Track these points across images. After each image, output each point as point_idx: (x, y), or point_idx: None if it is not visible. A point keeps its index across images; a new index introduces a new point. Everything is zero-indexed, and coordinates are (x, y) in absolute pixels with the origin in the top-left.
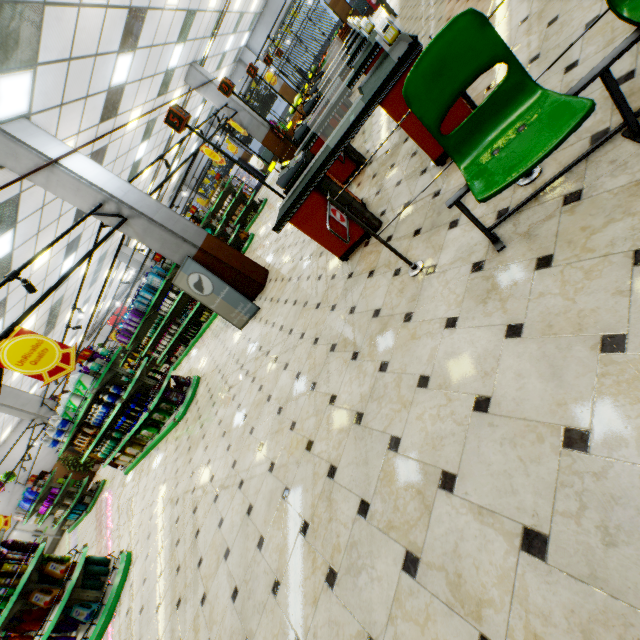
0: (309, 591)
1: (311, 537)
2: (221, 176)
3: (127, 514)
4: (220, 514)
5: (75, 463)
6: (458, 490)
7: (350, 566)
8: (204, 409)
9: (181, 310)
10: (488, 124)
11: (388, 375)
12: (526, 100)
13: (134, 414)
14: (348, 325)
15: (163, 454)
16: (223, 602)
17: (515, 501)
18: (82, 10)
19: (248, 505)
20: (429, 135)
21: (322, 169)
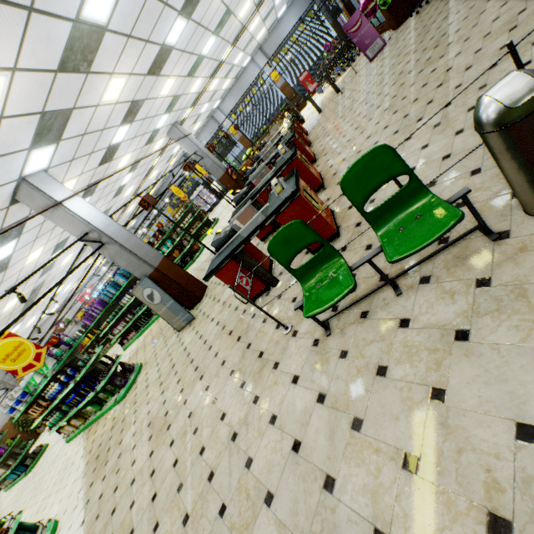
0: None
1: (188, 527)
2: (188, 193)
3: (61, 482)
4: (133, 497)
5: (24, 423)
6: (272, 506)
7: None
8: (140, 396)
9: (138, 303)
10: (318, 266)
11: (257, 407)
12: (335, 261)
13: (83, 392)
14: (244, 357)
15: (101, 430)
16: None
17: (296, 520)
18: (98, 108)
19: (154, 493)
20: None
21: (237, 248)
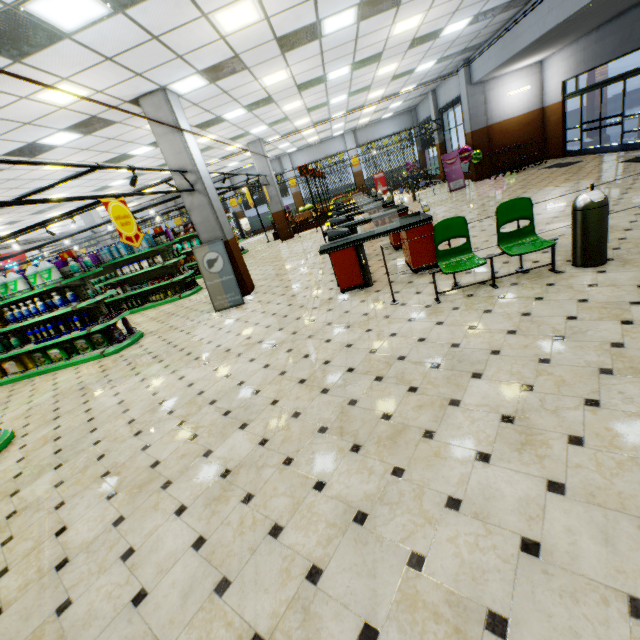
0: (307, 397)
1: (309, 383)
2: None
3: None
4: (199, 390)
5: None
6: (406, 359)
7: (340, 385)
8: (158, 349)
9: (137, 281)
10: (453, 255)
11: (372, 333)
12: (468, 254)
13: (63, 329)
14: (343, 317)
15: (72, 375)
16: (212, 418)
17: (430, 359)
18: (255, 81)
19: (239, 382)
20: (418, 256)
21: (365, 239)
